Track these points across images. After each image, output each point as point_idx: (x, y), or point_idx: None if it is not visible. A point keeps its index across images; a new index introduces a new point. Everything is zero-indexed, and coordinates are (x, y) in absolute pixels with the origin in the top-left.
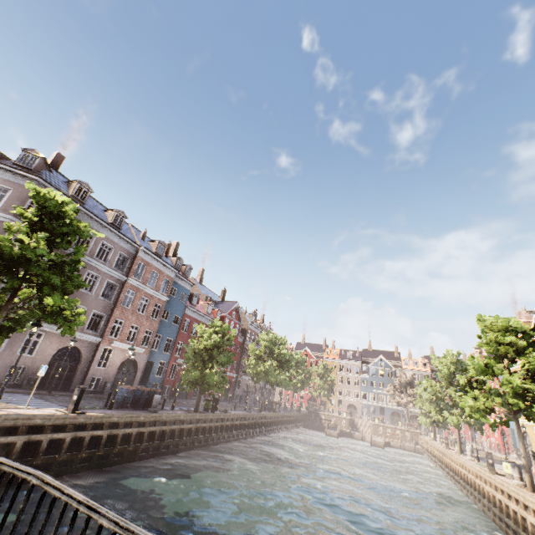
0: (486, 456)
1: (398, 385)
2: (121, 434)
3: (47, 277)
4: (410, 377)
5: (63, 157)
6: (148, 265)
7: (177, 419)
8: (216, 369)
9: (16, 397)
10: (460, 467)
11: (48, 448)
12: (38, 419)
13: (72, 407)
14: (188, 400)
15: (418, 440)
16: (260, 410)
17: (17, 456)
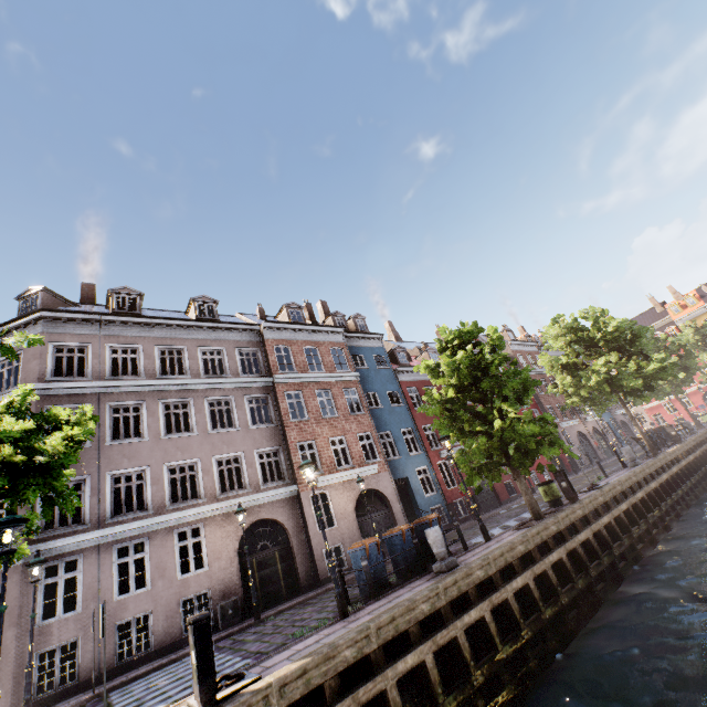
0: None
1: None
2: (392, 685)
3: None
4: None
5: (92, 286)
6: (291, 344)
7: (512, 558)
8: (512, 412)
9: (176, 671)
10: None
11: None
12: None
13: (196, 692)
14: (506, 505)
15: None
16: (652, 453)
17: None
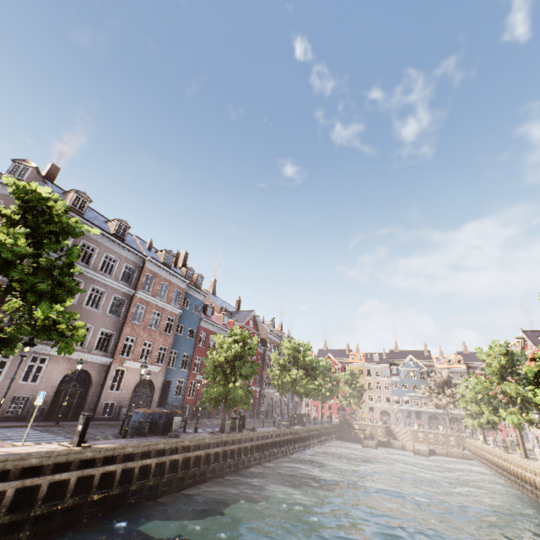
0: None
1: (434, 386)
2: (138, 467)
3: (31, 282)
4: (446, 376)
5: (58, 168)
6: (157, 276)
7: (202, 443)
8: (239, 382)
9: (16, 432)
10: (532, 475)
11: (50, 493)
12: (33, 458)
13: (77, 439)
14: (211, 420)
15: (465, 445)
16: (290, 425)
17: (10, 507)
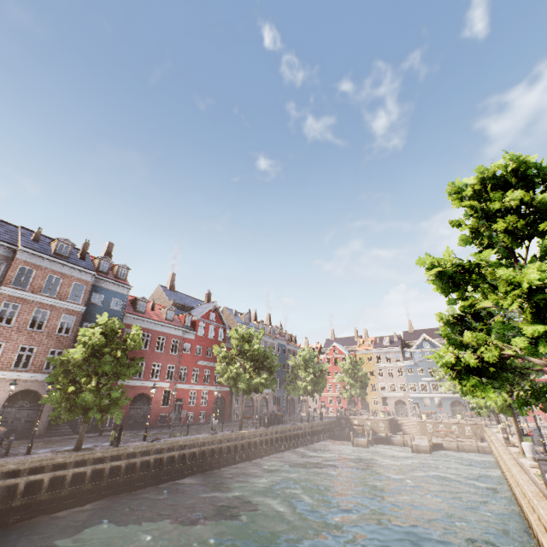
0: (540, 468)
1: None
2: None
3: None
4: None
5: None
6: (39, 269)
7: None
8: (93, 384)
9: None
10: (513, 484)
11: None
12: None
13: None
14: (142, 430)
15: (484, 435)
16: (239, 429)
17: None
